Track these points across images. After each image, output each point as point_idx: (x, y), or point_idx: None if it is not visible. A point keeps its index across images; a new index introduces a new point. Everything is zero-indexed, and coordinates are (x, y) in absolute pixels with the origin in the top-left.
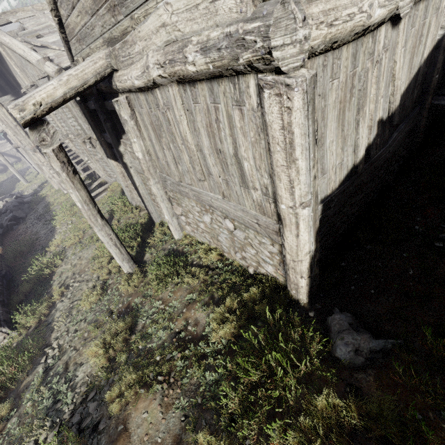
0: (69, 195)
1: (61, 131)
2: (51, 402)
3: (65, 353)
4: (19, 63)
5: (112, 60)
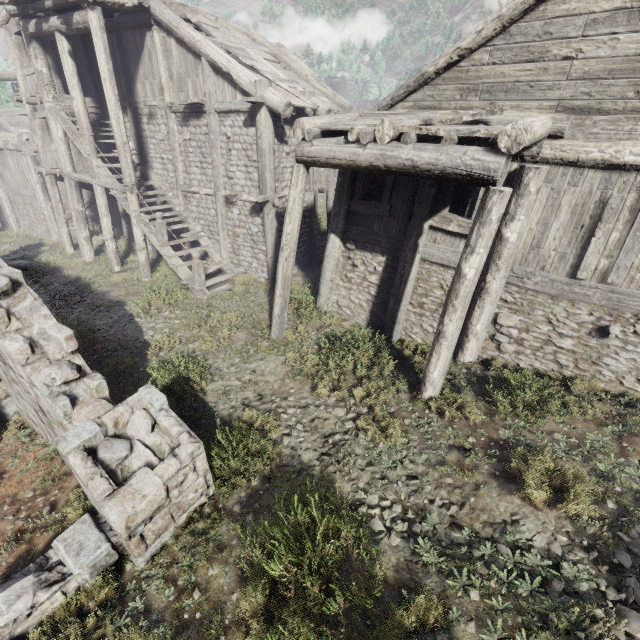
0: (141, 274)
1: (176, 177)
2: (539, 581)
3: (425, 512)
4: (183, 69)
5: (568, 127)
